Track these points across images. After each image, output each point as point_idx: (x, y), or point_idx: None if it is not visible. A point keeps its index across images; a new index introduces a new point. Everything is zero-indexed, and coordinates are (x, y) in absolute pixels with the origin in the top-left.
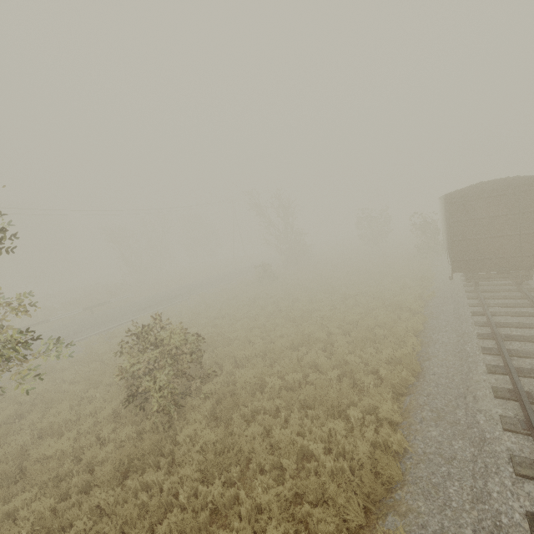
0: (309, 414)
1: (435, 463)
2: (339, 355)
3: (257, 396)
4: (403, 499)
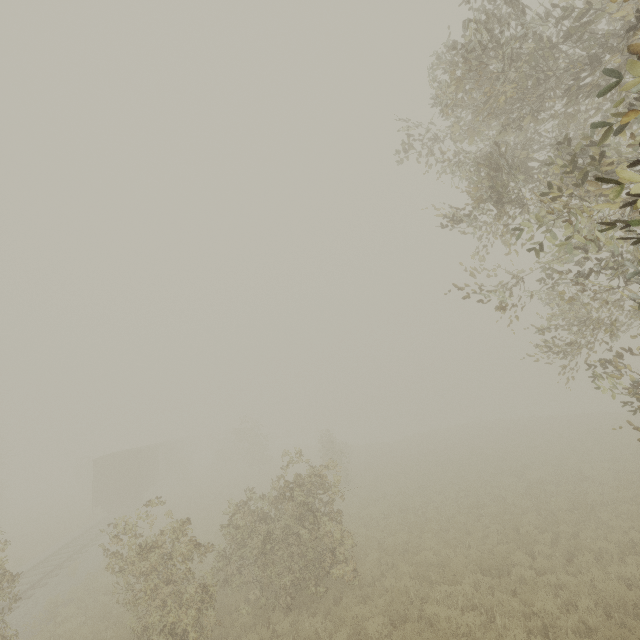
0: None
1: None
2: None
3: None
4: None
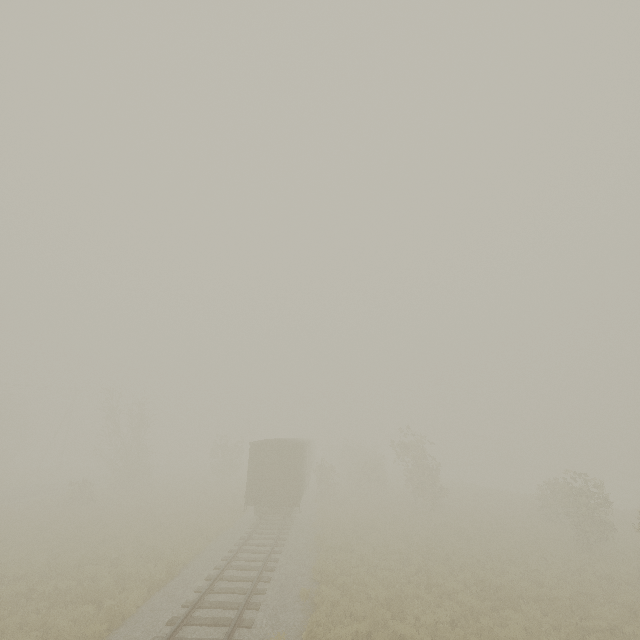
0: (70, 609)
1: (144, 613)
2: (121, 567)
3: (21, 603)
4: (113, 632)
